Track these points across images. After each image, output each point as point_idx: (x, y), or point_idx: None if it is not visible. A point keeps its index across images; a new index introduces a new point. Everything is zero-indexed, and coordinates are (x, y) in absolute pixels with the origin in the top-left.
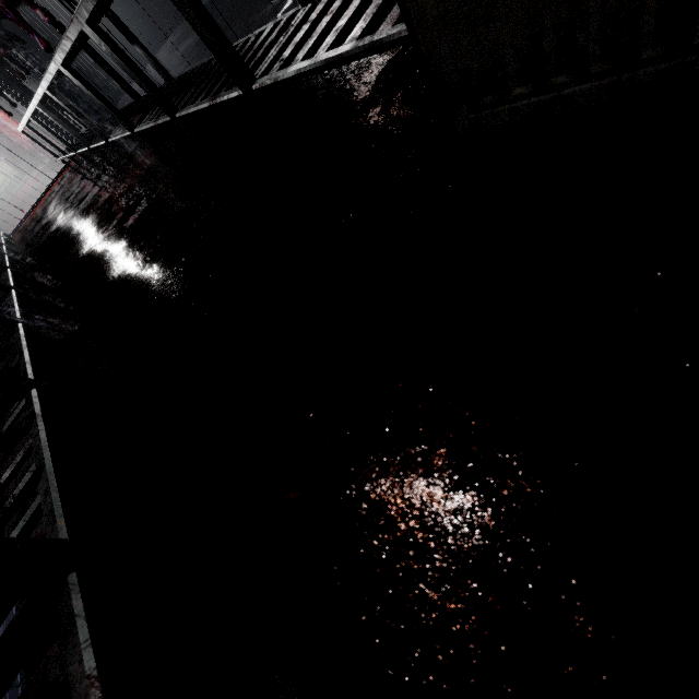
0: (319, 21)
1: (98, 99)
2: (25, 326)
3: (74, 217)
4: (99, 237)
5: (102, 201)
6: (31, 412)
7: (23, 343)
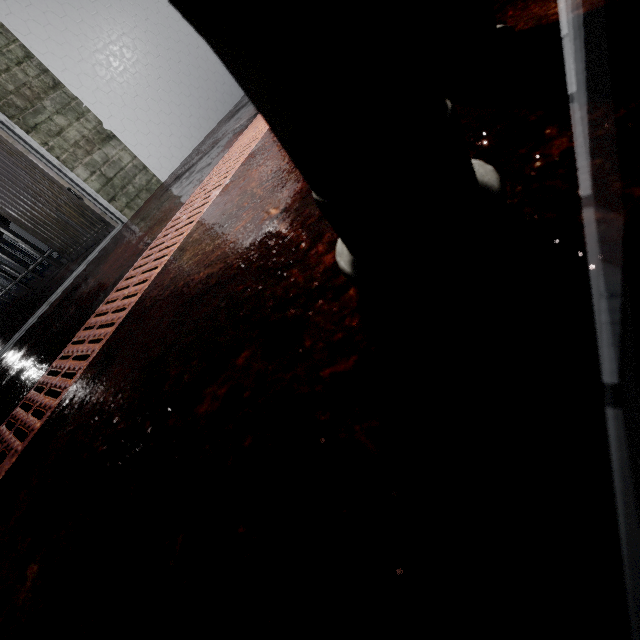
0: None
1: None
2: None
3: None
4: None
5: None
6: None
7: None
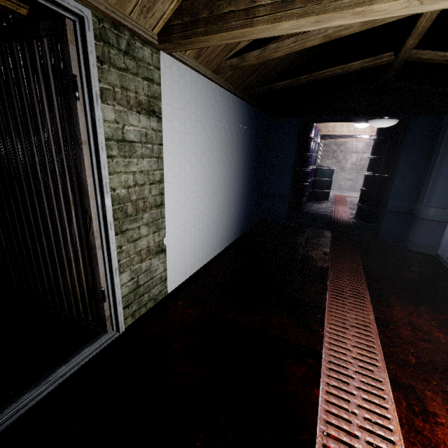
0: None
1: None
2: None
3: None
4: None
5: None
6: None
7: None
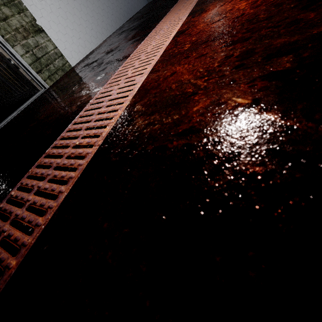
0: None
1: None
2: None
3: None
4: None
5: None
6: None
7: None
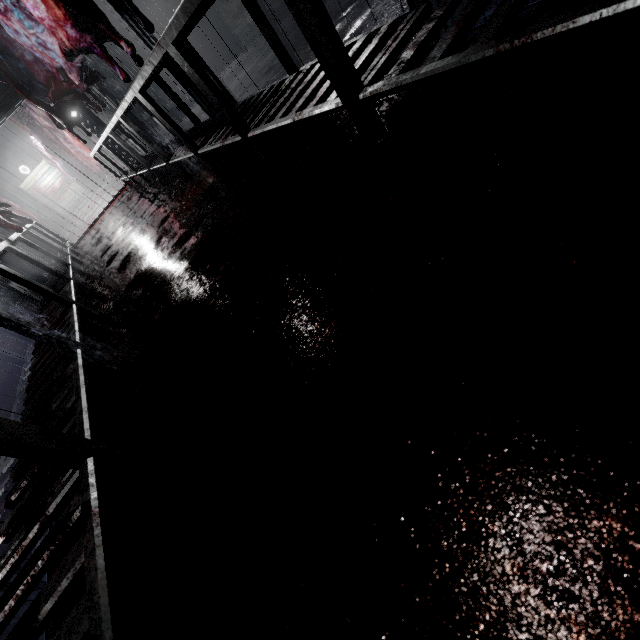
0: (446, 17)
1: (168, 123)
2: (84, 351)
3: (133, 232)
4: (159, 254)
5: (160, 218)
6: (85, 500)
7: (81, 378)
